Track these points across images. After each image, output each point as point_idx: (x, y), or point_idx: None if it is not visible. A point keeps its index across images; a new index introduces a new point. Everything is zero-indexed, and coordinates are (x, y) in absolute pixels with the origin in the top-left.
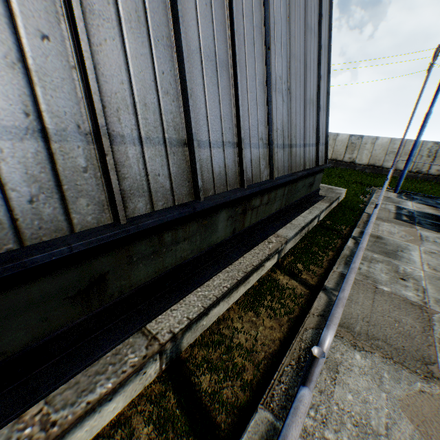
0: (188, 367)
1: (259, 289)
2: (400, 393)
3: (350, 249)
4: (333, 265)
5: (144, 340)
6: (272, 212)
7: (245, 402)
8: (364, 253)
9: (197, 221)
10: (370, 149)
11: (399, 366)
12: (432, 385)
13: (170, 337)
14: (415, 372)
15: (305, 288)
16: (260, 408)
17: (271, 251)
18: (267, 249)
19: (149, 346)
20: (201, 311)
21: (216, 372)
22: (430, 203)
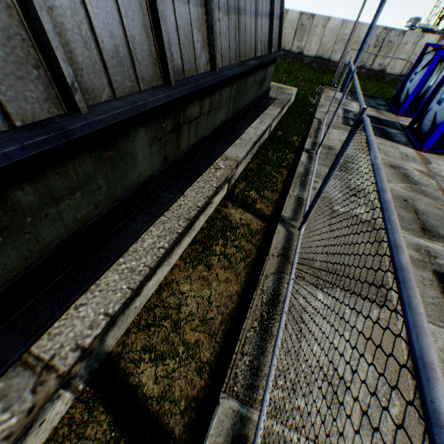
0: (122, 367)
1: (208, 232)
2: (361, 328)
3: (304, 165)
4: (288, 187)
5: (29, 378)
6: (217, 124)
7: (203, 395)
8: (318, 169)
9: (90, 153)
10: (321, 35)
11: (358, 297)
12: (386, 310)
13: (77, 357)
14: (372, 299)
15: (261, 221)
16: (223, 398)
17: (220, 181)
18: (215, 179)
19: (39, 386)
20: (128, 297)
21: (164, 361)
22: (372, 104)
